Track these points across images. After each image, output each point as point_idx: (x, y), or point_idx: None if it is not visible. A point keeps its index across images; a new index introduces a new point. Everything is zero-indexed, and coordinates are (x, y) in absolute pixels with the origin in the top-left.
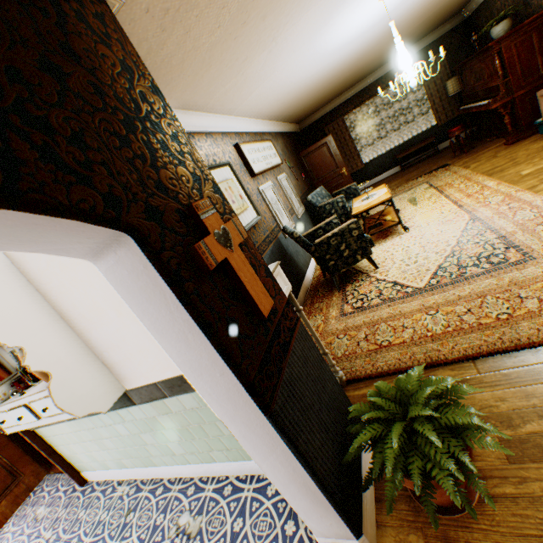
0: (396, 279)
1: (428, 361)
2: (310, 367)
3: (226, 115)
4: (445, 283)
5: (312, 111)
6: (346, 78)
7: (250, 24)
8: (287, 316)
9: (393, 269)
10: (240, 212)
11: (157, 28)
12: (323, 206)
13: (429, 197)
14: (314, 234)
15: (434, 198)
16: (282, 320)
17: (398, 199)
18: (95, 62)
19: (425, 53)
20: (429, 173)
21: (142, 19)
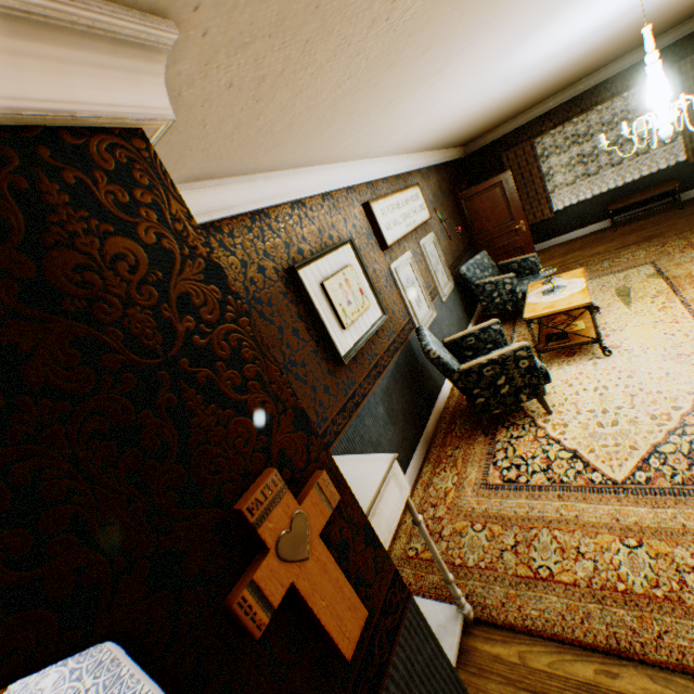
0: (578, 447)
1: (611, 642)
2: (416, 685)
3: (357, 161)
4: (662, 488)
5: (487, 130)
6: (548, 87)
7: (401, 63)
8: (389, 607)
9: (574, 424)
10: (357, 317)
11: (247, 100)
12: (482, 285)
13: (654, 294)
14: (461, 342)
15: (662, 299)
16: (381, 621)
17: (600, 284)
18: (95, 285)
19: (690, 42)
20: (659, 244)
21: (221, 96)
